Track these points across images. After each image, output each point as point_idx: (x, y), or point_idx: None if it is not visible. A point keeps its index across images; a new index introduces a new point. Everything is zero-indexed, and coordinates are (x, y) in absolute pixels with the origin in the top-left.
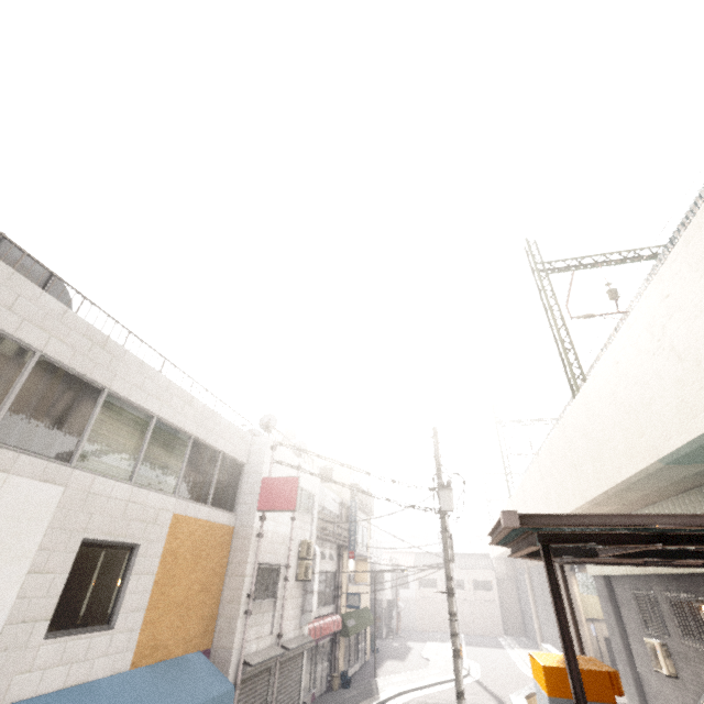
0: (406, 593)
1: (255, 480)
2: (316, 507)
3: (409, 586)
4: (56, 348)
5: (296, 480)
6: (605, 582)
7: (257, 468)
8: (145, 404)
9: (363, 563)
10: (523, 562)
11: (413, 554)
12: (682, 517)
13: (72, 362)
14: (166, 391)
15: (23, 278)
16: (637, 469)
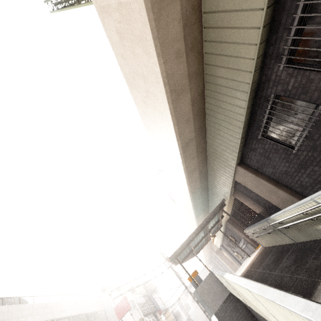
0: (191, 311)
1: (111, 311)
2: (136, 304)
3: (190, 307)
4: (37, 318)
5: (125, 297)
6: (222, 247)
7: (109, 306)
8: (66, 315)
9: (167, 313)
10: (213, 259)
11: (183, 292)
12: (187, 239)
13: (42, 319)
14: (68, 305)
15: (19, 305)
16: (195, 221)
